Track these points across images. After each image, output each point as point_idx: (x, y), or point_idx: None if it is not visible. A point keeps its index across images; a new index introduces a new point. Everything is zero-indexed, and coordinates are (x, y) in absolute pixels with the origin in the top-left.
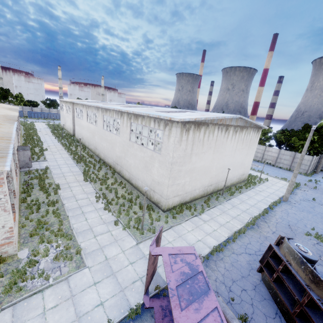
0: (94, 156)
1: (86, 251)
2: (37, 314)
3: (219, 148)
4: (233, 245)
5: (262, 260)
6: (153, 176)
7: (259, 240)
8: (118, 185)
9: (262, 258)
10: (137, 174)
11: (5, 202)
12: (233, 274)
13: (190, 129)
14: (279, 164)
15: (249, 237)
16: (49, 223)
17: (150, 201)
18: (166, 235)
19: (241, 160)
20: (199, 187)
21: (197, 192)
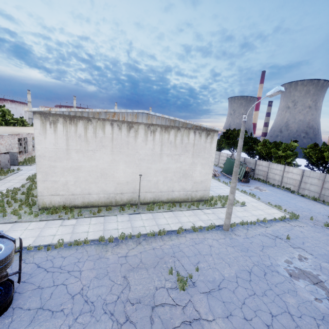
0: None
1: None
2: None
3: (122, 149)
4: (42, 252)
5: None
6: None
7: (83, 258)
8: None
9: None
10: None
11: None
12: None
13: (57, 122)
14: (303, 190)
15: (77, 252)
16: None
17: None
18: None
19: (182, 170)
20: (96, 192)
21: (95, 197)
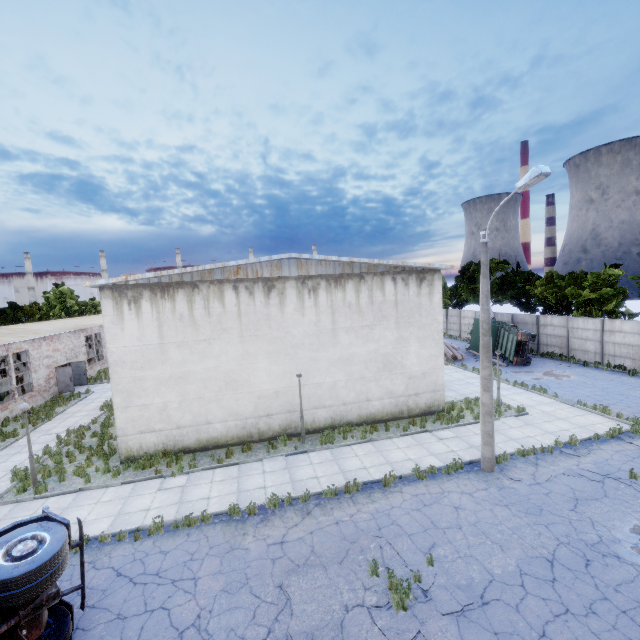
0: None
1: None
2: None
3: (260, 330)
4: (126, 546)
5: None
6: None
7: (200, 552)
8: None
9: None
10: None
11: None
12: None
13: (140, 298)
14: None
15: (190, 540)
16: None
17: None
18: (51, 502)
19: (380, 356)
20: (221, 418)
21: (220, 428)
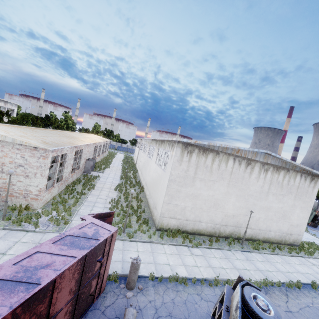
0: (137, 179)
1: (71, 226)
2: (14, 240)
3: (237, 183)
4: (207, 288)
5: (215, 306)
6: (158, 194)
7: None
8: (136, 199)
9: (216, 303)
10: (152, 193)
11: (44, 170)
12: (177, 309)
13: (193, 152)
14: None
15: None
16: (69, 203)
17: (152, 218)
18: (140, 245)
19: (282, 211)
20: (206, 221)
21: (203, 225)
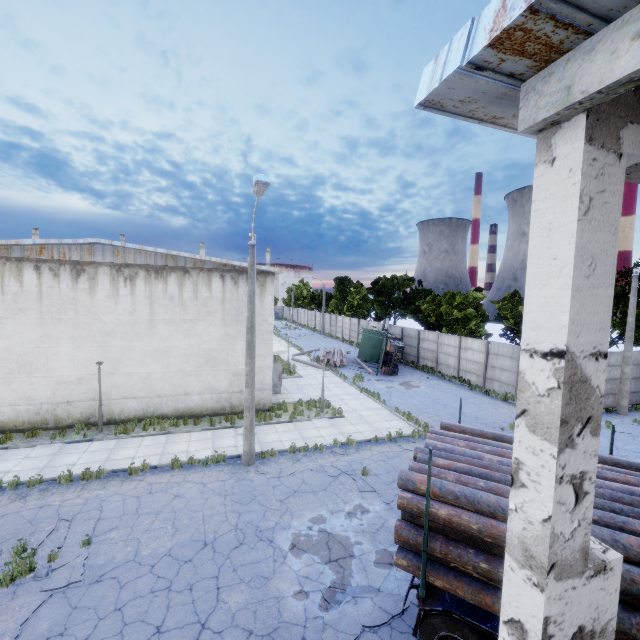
0: None
1: None
2: None
3: (64, 313)
4: None
5: None
6: None
7: None
8: None
9: None
10: None
11: None
12: None
13: None
14: (492, 383)
15: None
16: None
17: None
18: None
19: (203, 351)
20: (11, 402)
21: (8, 412)
